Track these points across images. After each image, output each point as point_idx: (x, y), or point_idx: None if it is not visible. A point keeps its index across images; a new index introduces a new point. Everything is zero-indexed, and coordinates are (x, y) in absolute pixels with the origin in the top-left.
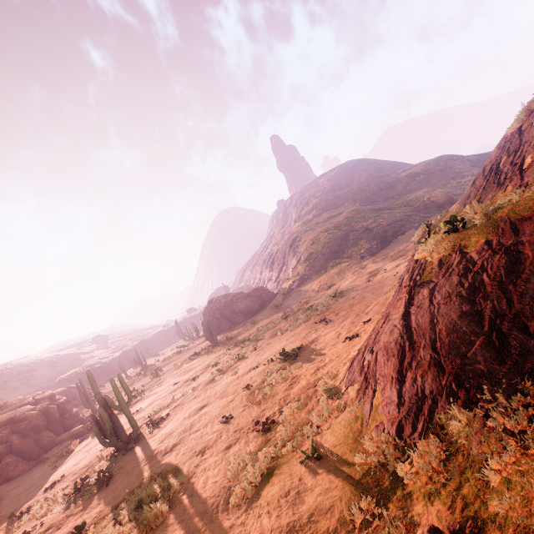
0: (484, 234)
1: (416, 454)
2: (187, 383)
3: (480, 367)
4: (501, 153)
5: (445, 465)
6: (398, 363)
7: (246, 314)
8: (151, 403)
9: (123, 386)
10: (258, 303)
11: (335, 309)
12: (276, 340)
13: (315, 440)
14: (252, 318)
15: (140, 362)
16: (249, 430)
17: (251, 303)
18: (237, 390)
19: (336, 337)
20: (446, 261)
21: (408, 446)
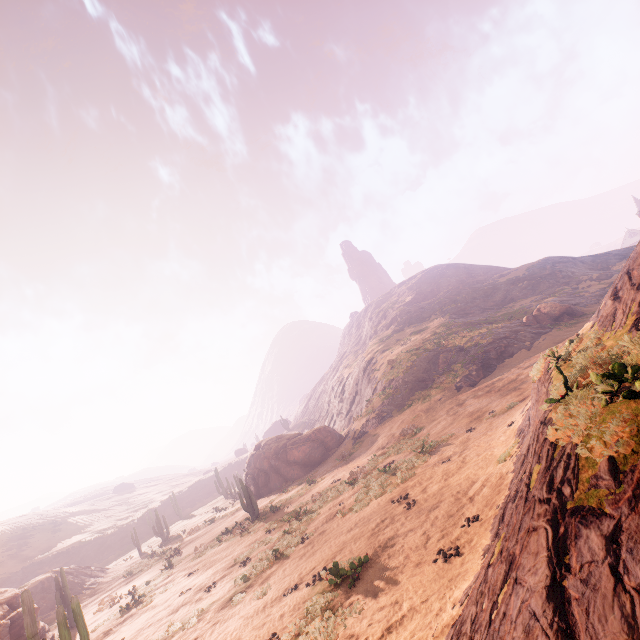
0: None
1: None
2: (197, 596)
3: None
4: None
5: None
6: None
7: (304, 467)
8: (138, 631)
9: (77, 621)
10: (320, 450)
11: (422, 477)
12: (334, 526)
13: None
14: (311, 472)
15: (161, 532)
16: None
17: (311, 450)
18: None
19: (423, 545)
20: (629, 467)
21: None
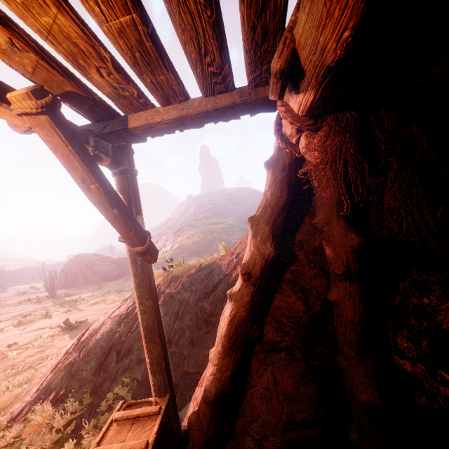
0: (162, 279)
1: None
2: None
3: (85, 374)
4: None
5: (5, 448)
6: (63, 356)
7: (104, 278)
8: None
9: None
10: (119, 271)
11: None
12: (89, 308)
13: None
14: (107, 282)
15: None
16: None
17: (113, 269)
18: (3, 345)
19: None
20: None
21: (10, 427)
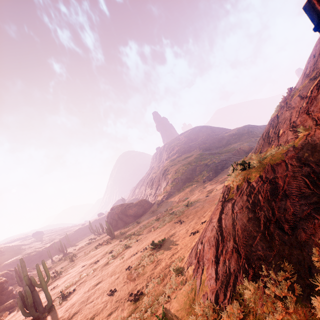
0: (258, 172)
1: (225, 315)
2: (91, 265)
3: (260, 253)
4: (269, 126)
5: None
6: (215, 250)
7: (134, 217)
8: (64, 281)
9: (45, 269)
10: (142, 209)
11: (187, 213)
12: (150, 234)
13: (166, 307)
14: (138, 219)
15: (63, 250)
16: (125, 300)
17: (138, 209)
18: (122, 270)
19: (186, 232)
20: (240, 187)
21: (221, 309)
